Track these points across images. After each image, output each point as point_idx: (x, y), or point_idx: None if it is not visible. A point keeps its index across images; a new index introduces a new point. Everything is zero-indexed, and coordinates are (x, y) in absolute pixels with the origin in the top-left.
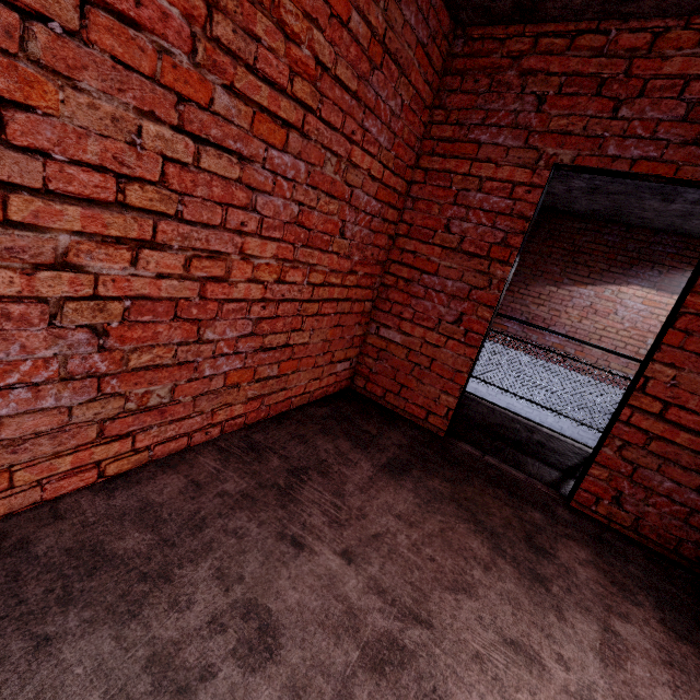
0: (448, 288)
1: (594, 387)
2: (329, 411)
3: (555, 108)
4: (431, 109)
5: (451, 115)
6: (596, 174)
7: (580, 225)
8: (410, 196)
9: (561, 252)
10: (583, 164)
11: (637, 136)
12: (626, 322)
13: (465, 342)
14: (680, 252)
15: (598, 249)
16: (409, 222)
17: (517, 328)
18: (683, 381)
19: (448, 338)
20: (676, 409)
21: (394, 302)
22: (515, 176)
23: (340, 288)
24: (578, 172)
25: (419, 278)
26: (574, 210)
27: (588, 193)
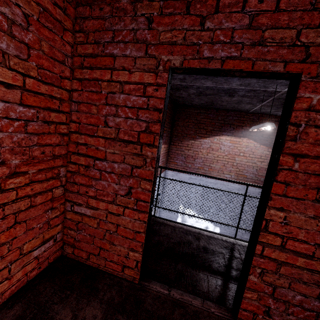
0: (116, 169)
1: (220, 184)
2: (21, 309)
3: (160, 26)
4: (73, 33)
5: (89, 36)
6: (200, 74)
7: (197, 111)
8: (73, 101)
9: (192, 124)
10: (189, 66)
11: (221, 42)
12: (225, 152)
13: (137, 209)
14: (239, 118)
15: (207, 121)
16: (77, 121)
17: (181, 162)
18: (291, 219)
19: (125, 207)
20: (291, 240)
21: (80, 184)
22: (144, 79)
23: (0, 193)
24: (187, 73)
25: (94, 163)
26: (194, 104)
27: (198, 95)
